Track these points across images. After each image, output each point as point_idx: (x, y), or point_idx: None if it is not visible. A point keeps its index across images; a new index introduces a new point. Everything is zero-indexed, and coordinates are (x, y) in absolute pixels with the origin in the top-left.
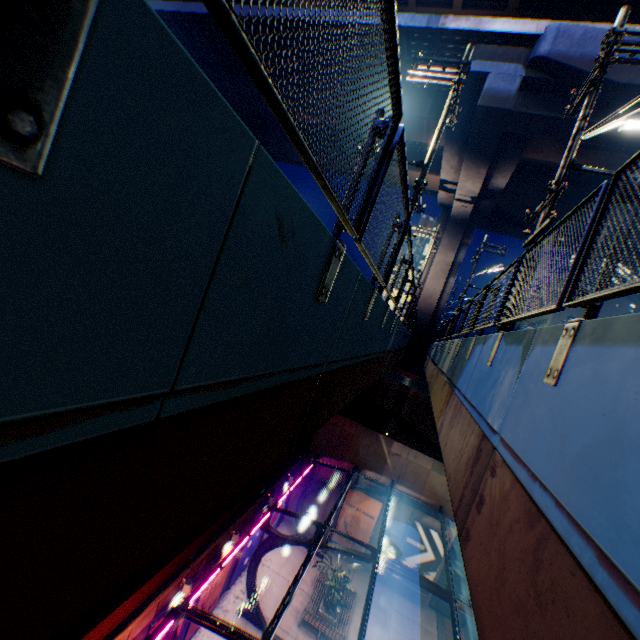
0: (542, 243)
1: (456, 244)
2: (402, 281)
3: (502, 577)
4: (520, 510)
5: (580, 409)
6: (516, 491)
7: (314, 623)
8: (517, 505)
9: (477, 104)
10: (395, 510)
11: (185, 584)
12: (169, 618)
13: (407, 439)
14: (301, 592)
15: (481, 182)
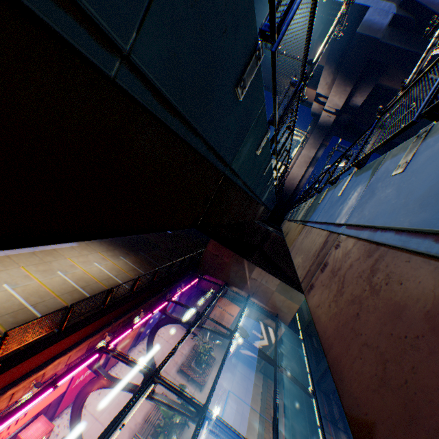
0: (400, 100)
1: (318, 144)
2: (284, 142)
3: (341, 292)
4: (361, 253)
5: (427, 170)
6: (358, 245)
7: (187, 372)
8: (358, 252)
9: (356, 31)
10: (248, 313)
11: (107, 336)
12: (95, 352)
13: (264, 266)
14: (181, 354)
15: (345, 98)
